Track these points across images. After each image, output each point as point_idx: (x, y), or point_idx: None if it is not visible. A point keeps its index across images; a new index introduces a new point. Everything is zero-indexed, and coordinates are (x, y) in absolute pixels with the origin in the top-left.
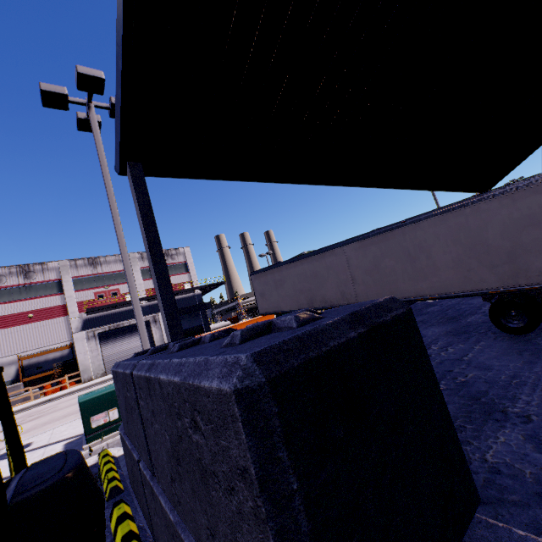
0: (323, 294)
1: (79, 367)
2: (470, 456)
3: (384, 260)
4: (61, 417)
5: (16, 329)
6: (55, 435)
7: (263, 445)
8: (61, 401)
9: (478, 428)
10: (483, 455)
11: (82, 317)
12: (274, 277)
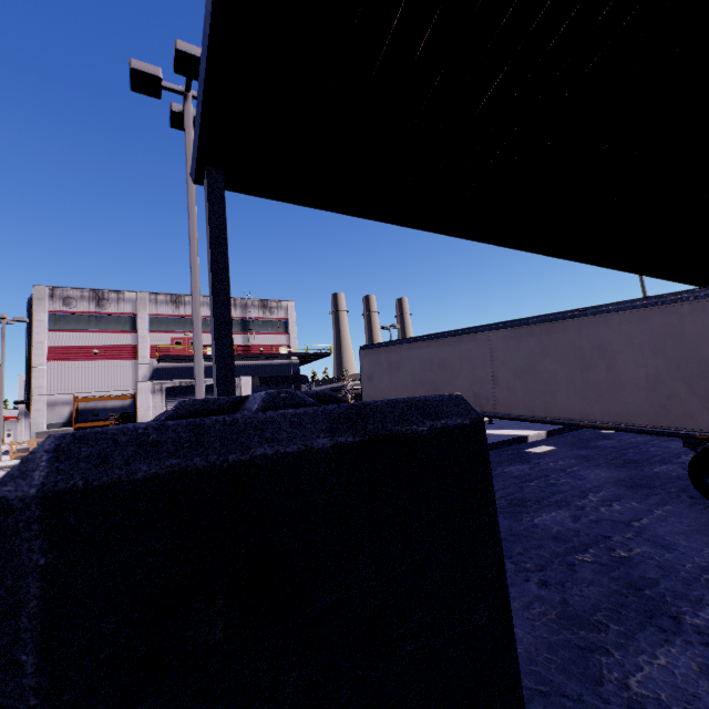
0: (449, 391)
1: None
2: (604, 672)
3: (543, 360)
4: None
5: (78, 365)
6: None
7: (1, 628)
8: None
9: (627, 632)
10: (626, 677)
11: (153, 364)
12: (390, 357)
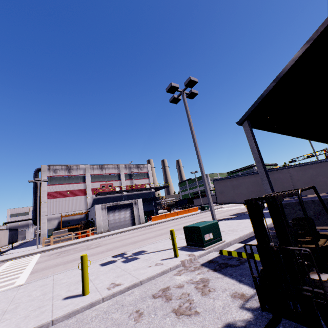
0: None
1: (96, 225)
2: None
3: (318, 177)
4: (123, 245)
5: (60, 200)
6: (155, 248)
7: None
8: (98, 241)
9: None
10: None
11: (93, 197)
12: (232, 183)
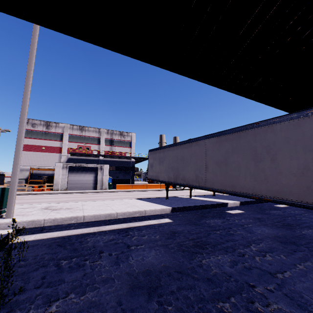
0: (184, 174)
1: (53, 182)
2: None
3: (233, 155)
4: None
5: (35, 153)
6: None
7: None
8: (31, 196)
9: None
10: None
11: (68, 156)
12: (160, 155)
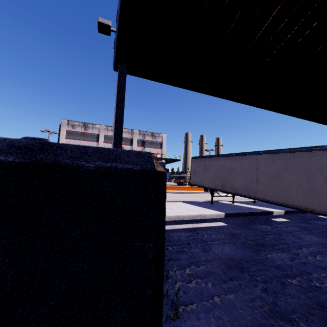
0: (232, 183)
1: None
2: None
3: (286, 172)
4: None
5: None
6: None
7: None
8: None
9: None
10: None
11: None
12: (205, 163)
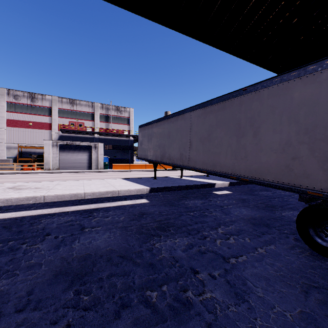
0: (170, 152)
1: (44, 160)
2: None
3: (216, 130)
4: None
5: (21, 130)
6: None
7: None
8: (17, 175)
9: None
10: None
11: (59, 133)
12: (148, 132)
